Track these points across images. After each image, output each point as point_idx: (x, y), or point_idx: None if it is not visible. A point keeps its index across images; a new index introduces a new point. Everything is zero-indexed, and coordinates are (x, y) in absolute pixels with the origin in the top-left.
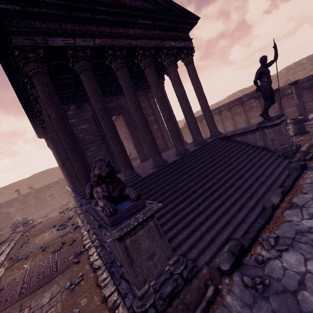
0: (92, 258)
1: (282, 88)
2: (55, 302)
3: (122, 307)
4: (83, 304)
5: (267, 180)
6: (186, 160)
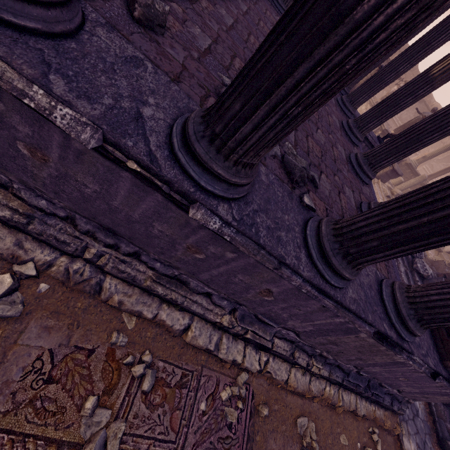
0: (302, 386)
1: None
2: None
3: (378, 409)
4: (347, 442)
5: None
6: None
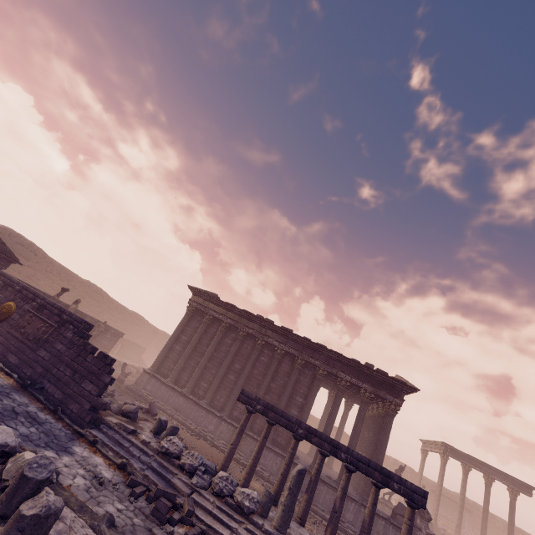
0: None
1: None
2: None
3: None
4: None
5: None
6: None
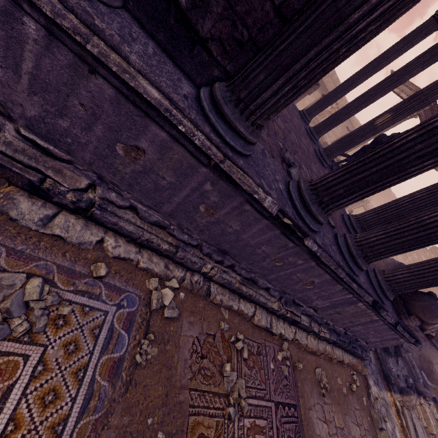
0: (315, 347)
1: None
2: (331, 414)
3: (353, 358)
4: (341, 382)
5: None
6: None
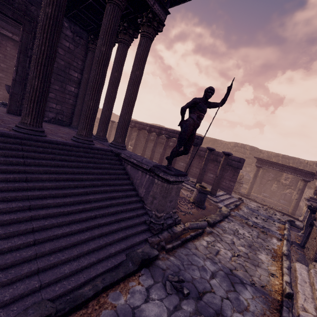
0: None
1: (218, 153)
2: None
3: None
4: None
5: (70, 262)
6: (3, 142)
